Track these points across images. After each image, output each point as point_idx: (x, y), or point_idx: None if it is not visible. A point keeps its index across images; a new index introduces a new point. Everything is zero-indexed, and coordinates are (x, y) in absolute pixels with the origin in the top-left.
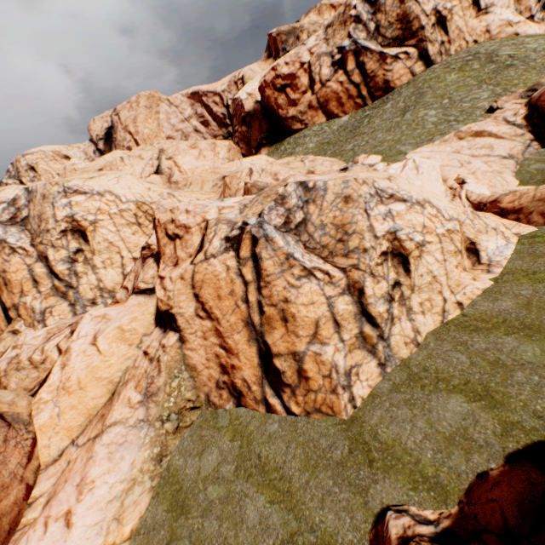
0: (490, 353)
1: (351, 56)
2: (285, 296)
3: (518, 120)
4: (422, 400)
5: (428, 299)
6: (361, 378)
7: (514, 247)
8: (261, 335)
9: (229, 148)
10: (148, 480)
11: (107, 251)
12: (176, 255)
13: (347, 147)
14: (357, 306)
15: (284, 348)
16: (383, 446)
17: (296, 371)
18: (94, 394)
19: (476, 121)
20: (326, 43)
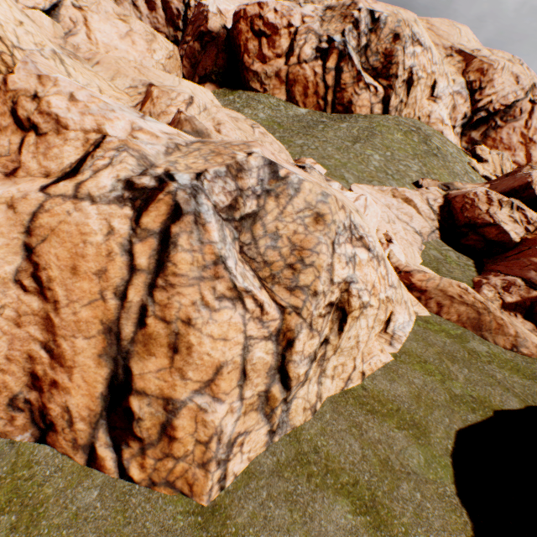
0: (382, 448)
1: (336, 55)
2: (190, 316)
3: (435, 206)
4: (306, 498)
5: (343, 363)
6: (244, 449)
7: (413, 326)
8: (125, 356)
9: (171, 55)
10: None
11: None
12: (19, 157)
13: (297, 141)
14: (277, 358)
15: (156, 388)
16: None
17: (161, 424)
18: None
19: (405, 186)
20: (321, 23)
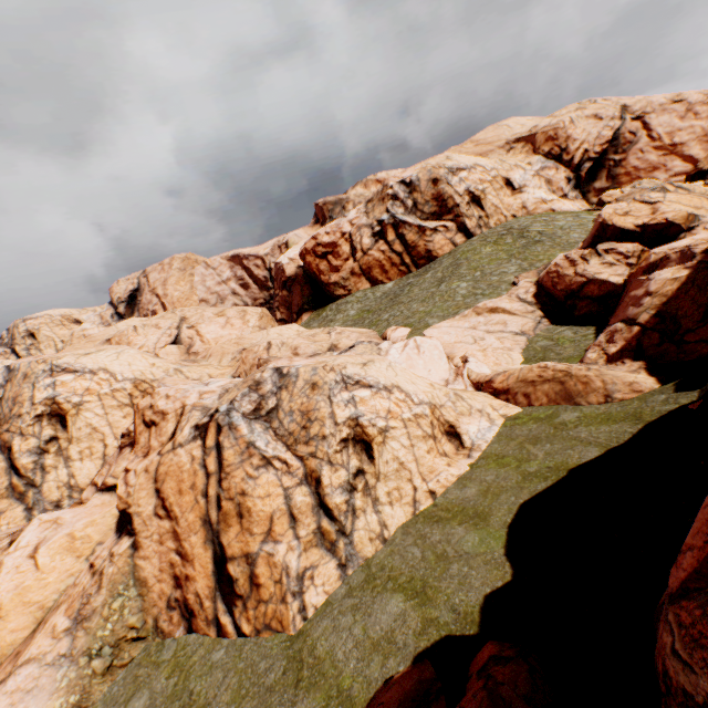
0: (441, 545)
1: (390, 228)
2: (243, 488)
3: (528, 298)
4: (368, 603)
5: (397, 487)
6: (316, 582)
7: (498, 429)
8: (217, 535)
9: (261, 315)
10: None
11: (88, 438)
12: (150, 443)
13: (383, 317)
14: (315, 497)
15: (239, 549)
16: (315, 661)
17: (249, 577)
18: (15, 625)
19: (500, 295)
20: (366, 216)
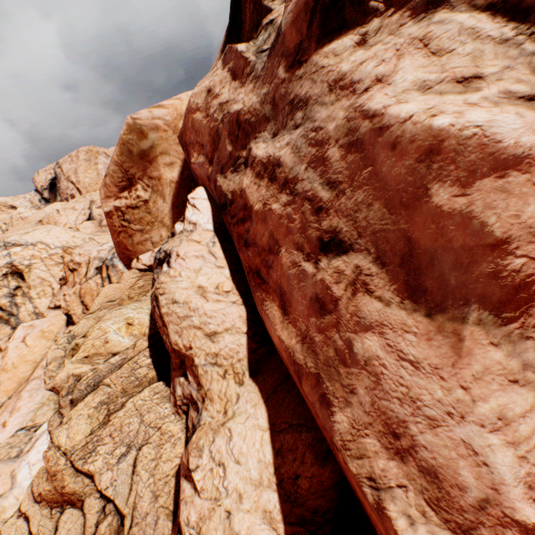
0: None
1: None
2: None
3: None
4: None
5: None
6: None
7: None
8: None
9: None
10: (53, 404)
11: (41, 285)
12: (75, 280)
13: None
14: None
15: None
16: None
17: None
18: (23, 370)
19: None
20: None
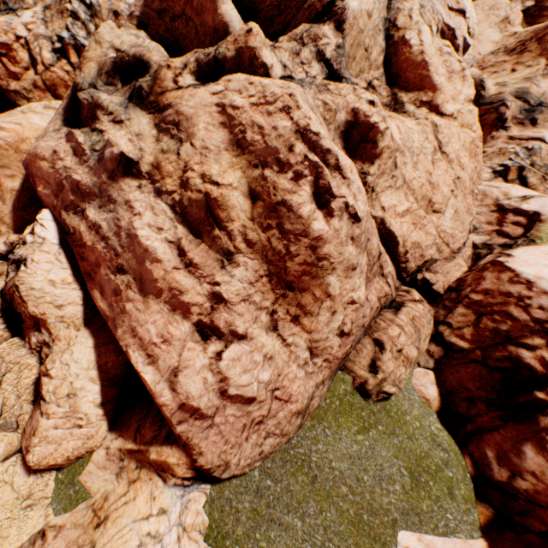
0: None
1: (72, 50)
2: None
3: None
4: None
5: None
6: None
7: None
8: None
9: None
10: None
11: None
12: None
13: None
14: None
15: None
16: None
17: None
18: None
19: None
20: (45, 26)
